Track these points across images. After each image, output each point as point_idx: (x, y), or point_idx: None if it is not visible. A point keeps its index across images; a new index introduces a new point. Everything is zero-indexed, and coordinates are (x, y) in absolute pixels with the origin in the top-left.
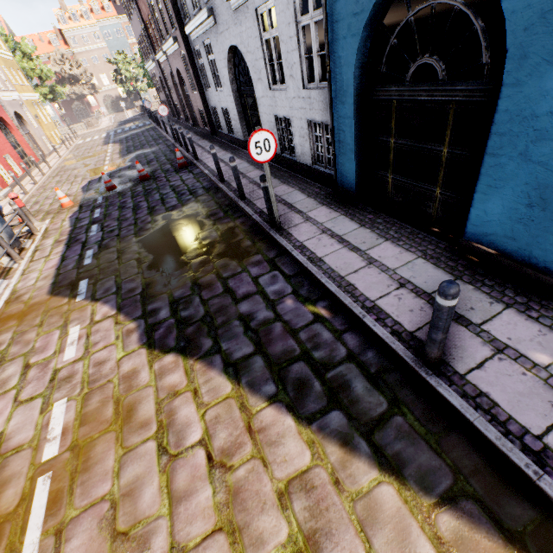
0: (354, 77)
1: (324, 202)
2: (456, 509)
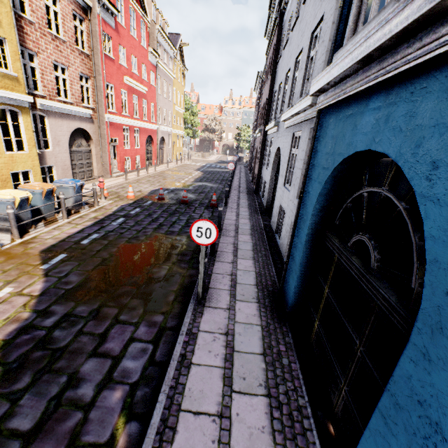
0: (312, 214)
1: (261, 299)
2: None
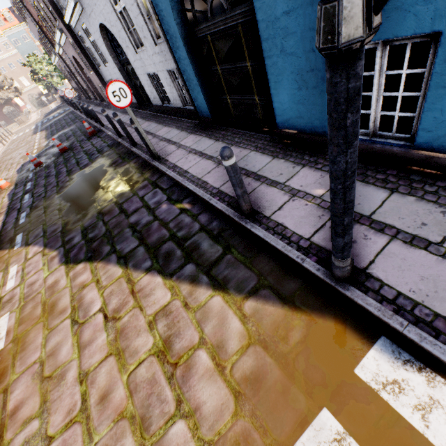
0: (176, 24)
1: (192, 132)
2: (257, 296)
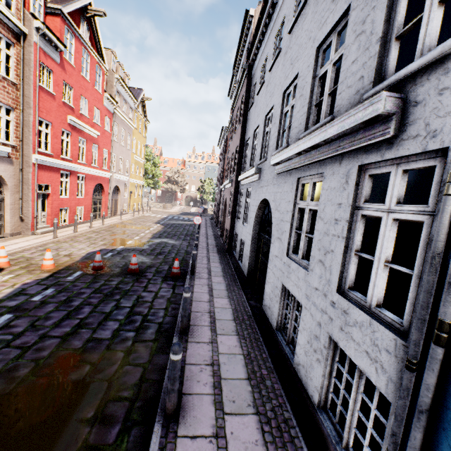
0: None
1: None
2: None
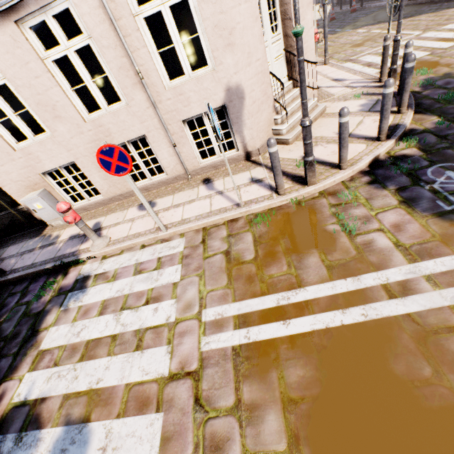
0: None
1: None
2: None
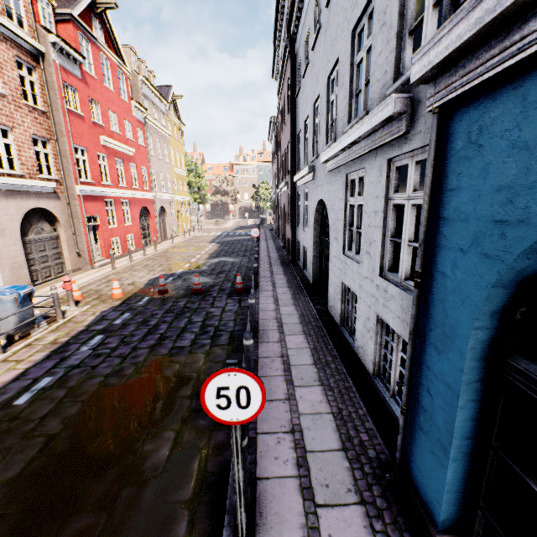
0: (475, 326)
1: (365, 491)
2: None
